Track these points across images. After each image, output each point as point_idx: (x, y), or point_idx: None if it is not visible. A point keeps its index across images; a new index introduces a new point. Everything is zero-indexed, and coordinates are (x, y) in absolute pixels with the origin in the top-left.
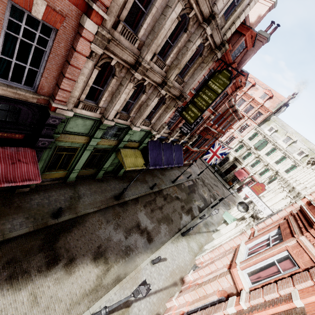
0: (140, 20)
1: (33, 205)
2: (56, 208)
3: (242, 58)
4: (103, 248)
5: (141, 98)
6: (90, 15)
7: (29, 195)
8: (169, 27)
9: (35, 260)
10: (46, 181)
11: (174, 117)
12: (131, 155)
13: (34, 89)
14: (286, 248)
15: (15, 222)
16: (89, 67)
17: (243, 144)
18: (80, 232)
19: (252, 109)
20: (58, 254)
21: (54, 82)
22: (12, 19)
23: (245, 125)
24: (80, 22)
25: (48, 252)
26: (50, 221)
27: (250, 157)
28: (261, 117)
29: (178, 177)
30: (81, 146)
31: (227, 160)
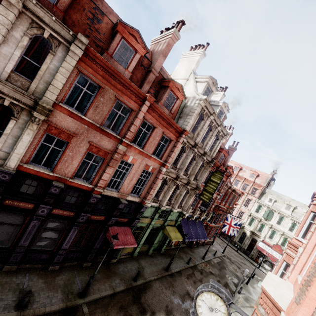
0: (176, 161)
1: (121, 271)
2: (133, 275)
3: (225, 159)
4: (170, 308)
5: (177, 192)
6: (164, 166)
7: (116, 265)
8: (189, 161)
9: (133, 309)
10: (122, 255)
11: (194, 200)
12: (172, 230)
13: (138, 195)
14: (283, 259)
15: (116, 282)
16: (160, 183)
17: (253, 217)
18: (151, 293)
19: (247, 186)
20: (144, 307)
21: (146, 191)
22: (142, 173)
23: (247, 200)
24: (160, 169)
25: (138, 305)
26: (133, 283)
27: (264, 229)
28: (257, 192)
29: (206, 252)
30: (146, 226)
31: (245, 235)
